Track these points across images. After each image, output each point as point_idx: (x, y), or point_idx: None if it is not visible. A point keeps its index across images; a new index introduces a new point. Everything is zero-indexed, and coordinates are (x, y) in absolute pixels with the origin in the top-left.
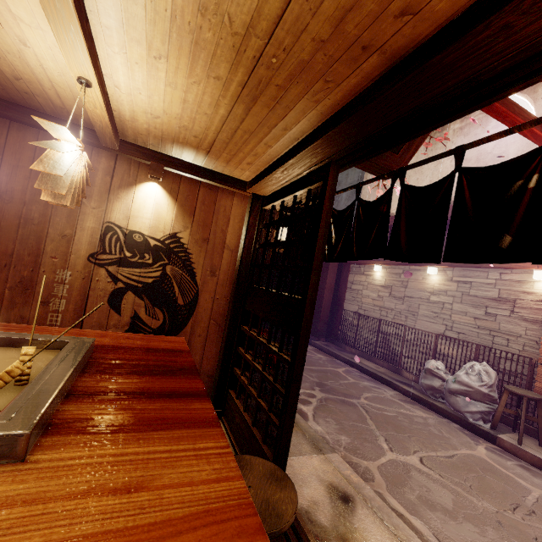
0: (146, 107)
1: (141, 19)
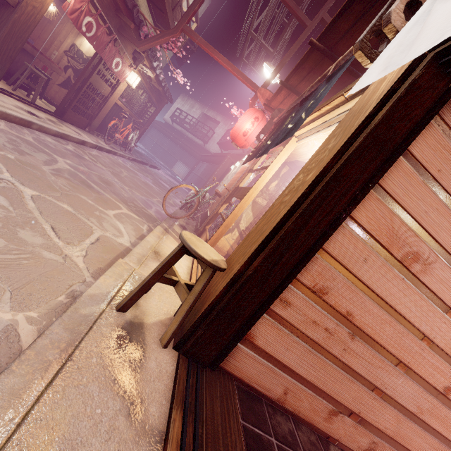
0: None
1: None
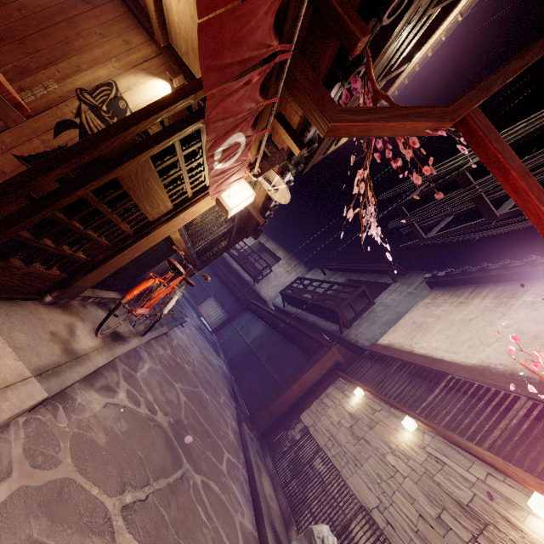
0: None
1: None
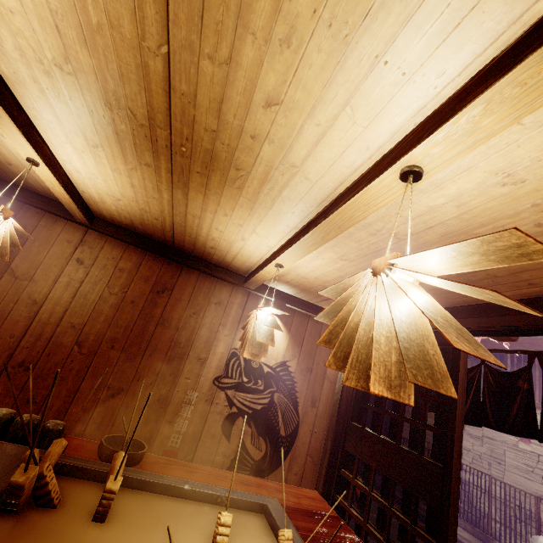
0: (303, 273)
1: (351, 247)
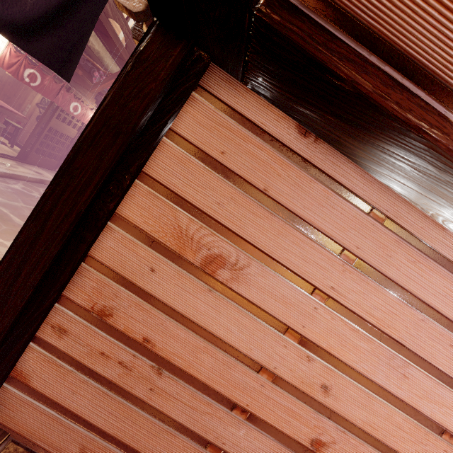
0: None
1: None
